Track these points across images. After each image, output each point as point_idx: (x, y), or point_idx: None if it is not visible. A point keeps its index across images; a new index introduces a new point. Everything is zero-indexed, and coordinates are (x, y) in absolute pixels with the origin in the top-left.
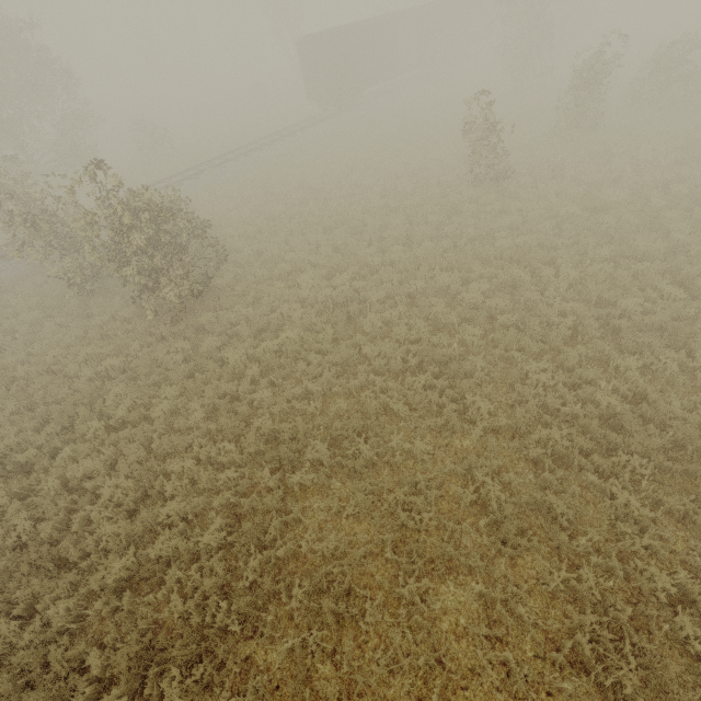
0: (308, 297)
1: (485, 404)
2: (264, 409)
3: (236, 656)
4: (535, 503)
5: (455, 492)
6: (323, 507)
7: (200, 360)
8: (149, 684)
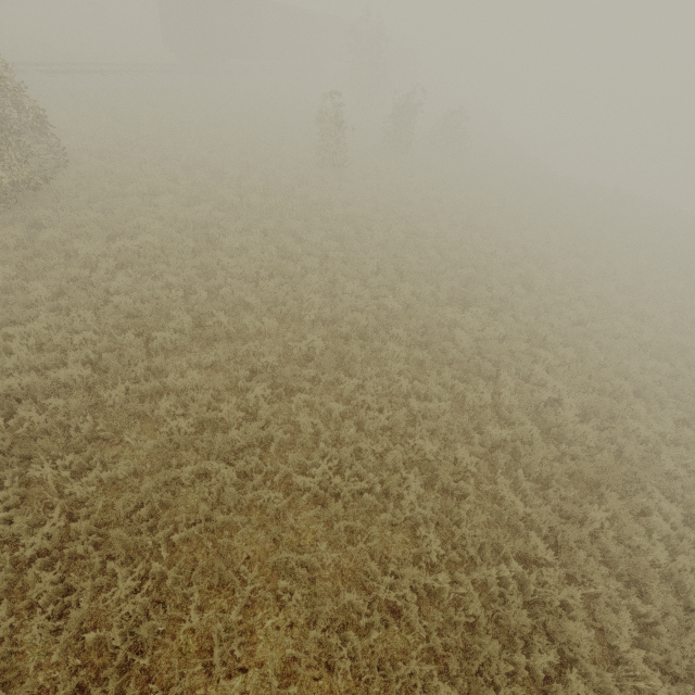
0: (166, 217)
1: (317, 300)
2: (122, 294)
3: (103, 457)
4: (344, 355)
5: (292, 354)
6: (185, 362)
7: (42, 247)
8: (8, 480)
